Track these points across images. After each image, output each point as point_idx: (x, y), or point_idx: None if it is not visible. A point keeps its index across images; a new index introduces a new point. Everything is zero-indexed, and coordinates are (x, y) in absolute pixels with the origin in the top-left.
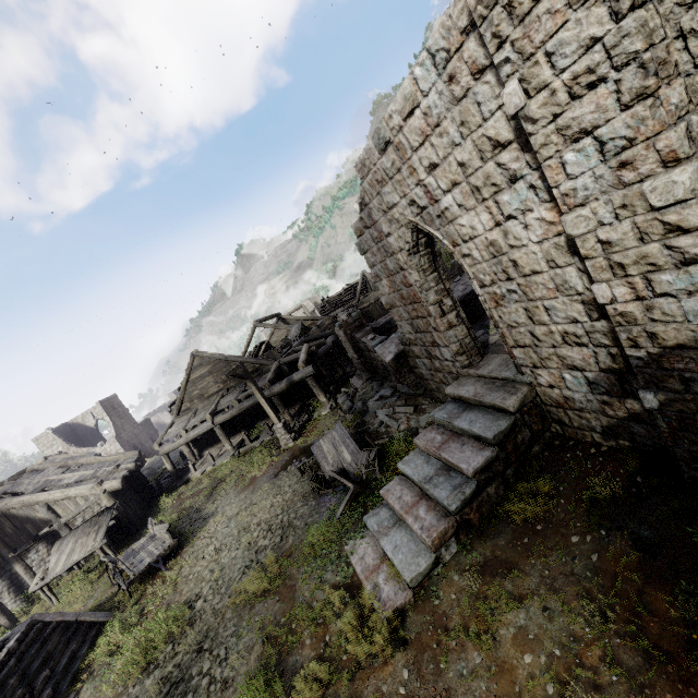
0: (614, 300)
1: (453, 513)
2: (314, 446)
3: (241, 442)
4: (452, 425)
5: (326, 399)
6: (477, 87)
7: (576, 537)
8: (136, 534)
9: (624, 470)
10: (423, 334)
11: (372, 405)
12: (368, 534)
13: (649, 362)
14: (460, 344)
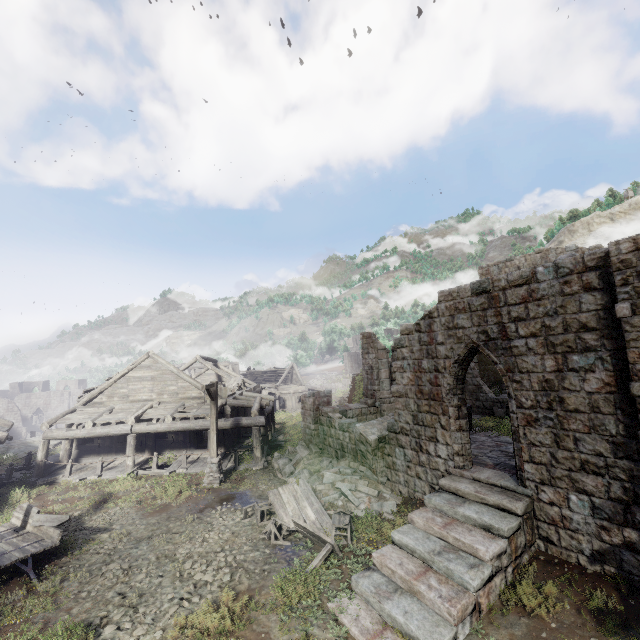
0: None
1: (473, 589)
2: (271, 492)
3: (143, 463)
4: (454, 511)
5: (261, 455)
6: (584, 294)
7: (595, 638)
8: None
9: (615, 591)
10: (424, 427)
11: (329, 475)
12: (355, 596)
13: None
14: (462, 446)
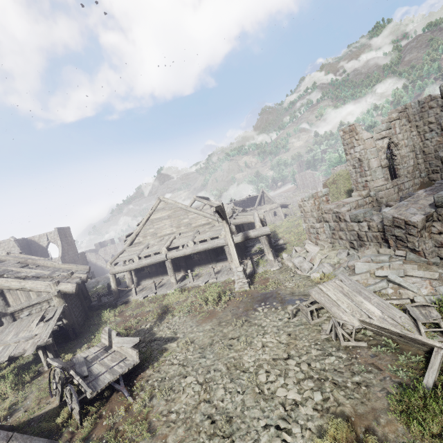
0: None
1: None
2: (312, 291)
3: (182, 279)
4: None
5: (273, 258)
6: None
7: None
8: (76, 341)
9: None
10: None
11: (361, 265)
12: None
13: None
14: None
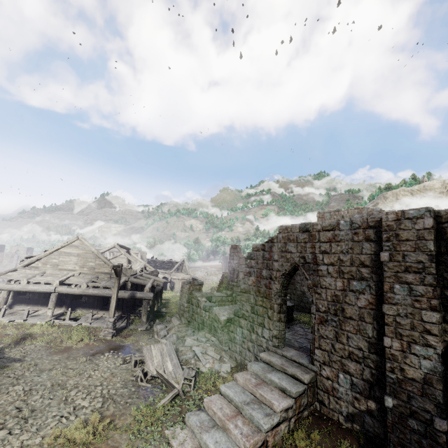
0: (391, 347)
1: (264, 430)
2: (145, 347)
3: (59, 315)
4: (264, 376)
5: (146, 320)
6: (365, 243)
7: None
8: None
9: (356, 442)
10: (257, 316)
11: (190, 340)
12: (186, 428)
13: (396, 382)
14: (279, 332)
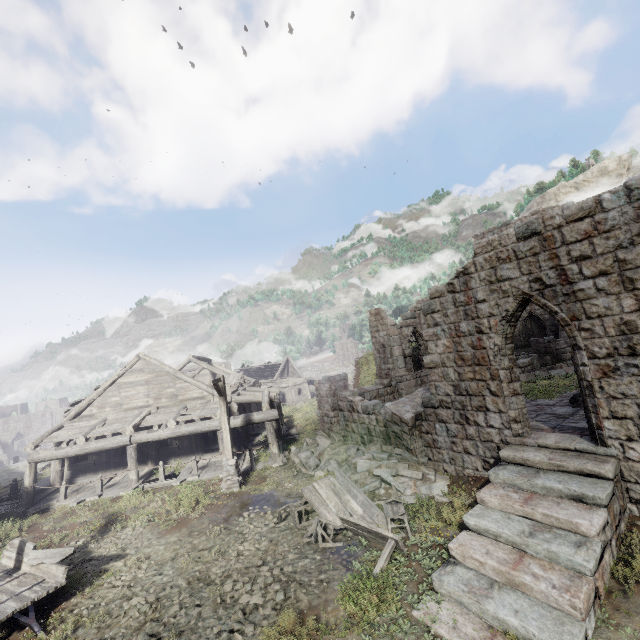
0: None
1: (589, 572)
2: (305, 488)
3: (147, 475)
4: (530, 484)
5: (278, 451)
6: None
7: None
8: None
9: None
10: (470, 397)
11: (363, 462)
12: (442, 599)
13: None
14: (518, 412)
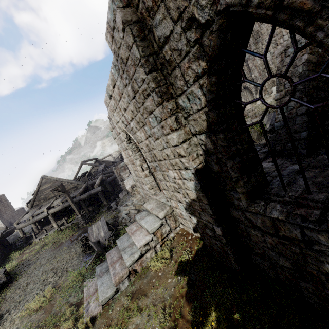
0: (175, 178)
1: (127, 266)
2: (89, 228)
3: (63, 223)
4: (140, 223)
5: (107, 203)
6: None
7: (170, 279)
8: None
9: (196, 247)
10: (138, 178)
11: (122, 208)
12: (96, 276)
13: (189, 204)
14: (150, 184)
